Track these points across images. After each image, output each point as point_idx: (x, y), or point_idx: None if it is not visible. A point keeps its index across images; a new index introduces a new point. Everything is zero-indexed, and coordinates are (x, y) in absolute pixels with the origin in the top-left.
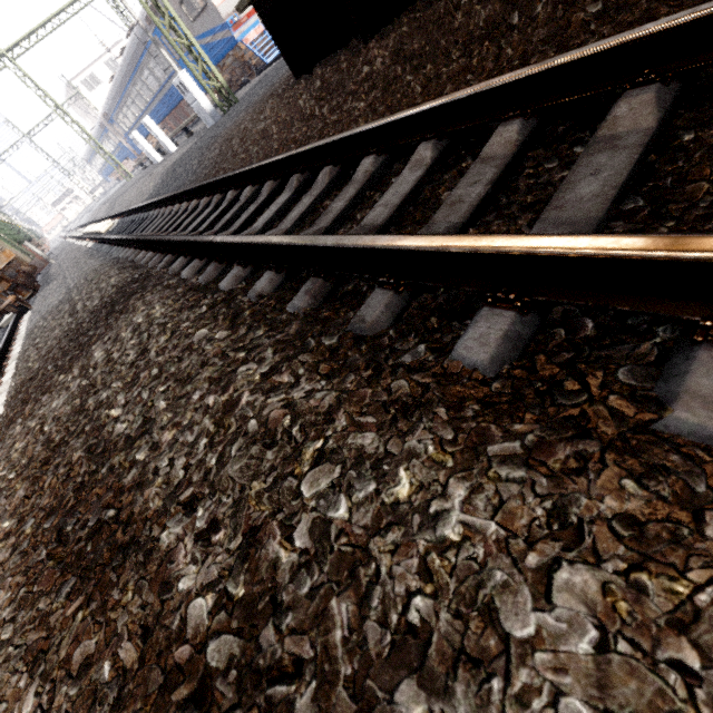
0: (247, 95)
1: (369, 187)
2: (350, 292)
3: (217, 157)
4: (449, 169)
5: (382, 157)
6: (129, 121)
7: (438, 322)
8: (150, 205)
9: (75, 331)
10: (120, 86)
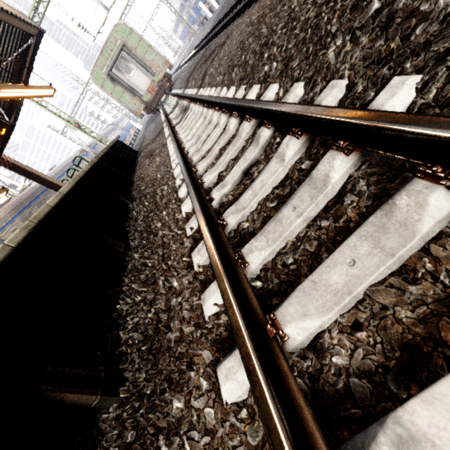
0: None
1: None
2: None
3: (233, 1)
4: None
5: None
6: None
7: None
8: (210, 32)
9: (198, 61)
10: None
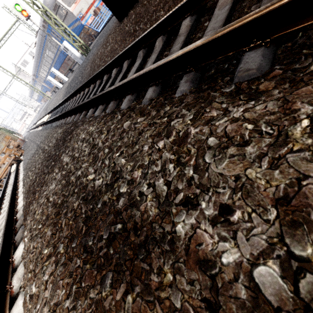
0: (94, 45)
1: (191, 34)
2: (214, 73)
3: (90, 71)
4: (244, 0)
5: (194, 16)
6: (44, 74)
7: (312, 50)
8: (64, 101)
9: (48, 156)
10: (37, 60)
